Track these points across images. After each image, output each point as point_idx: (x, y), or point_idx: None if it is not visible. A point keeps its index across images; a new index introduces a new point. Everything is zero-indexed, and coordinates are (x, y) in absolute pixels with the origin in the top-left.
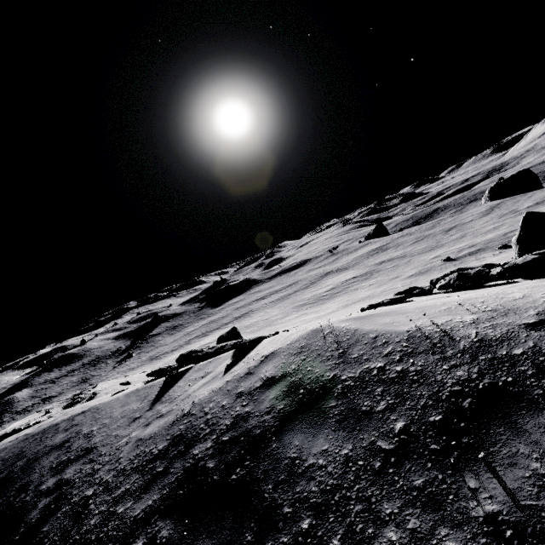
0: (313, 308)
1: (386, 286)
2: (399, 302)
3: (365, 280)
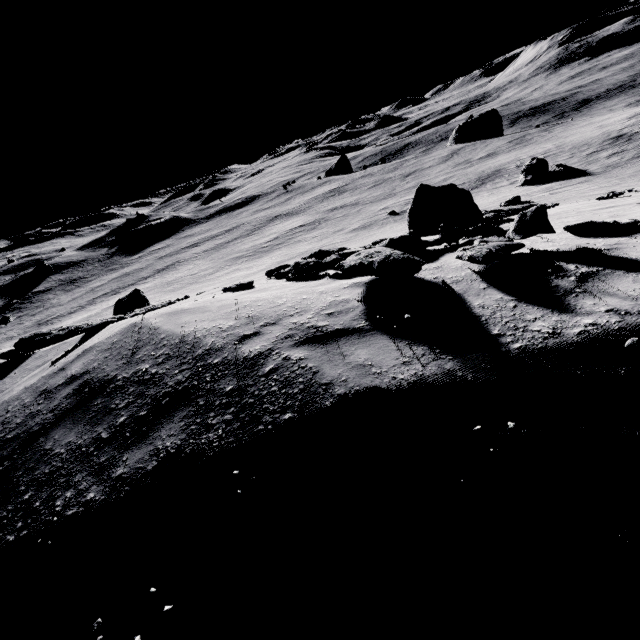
0: (248, 263)
1: (327, 240)
2: (246, 288)
3: (311, 231)
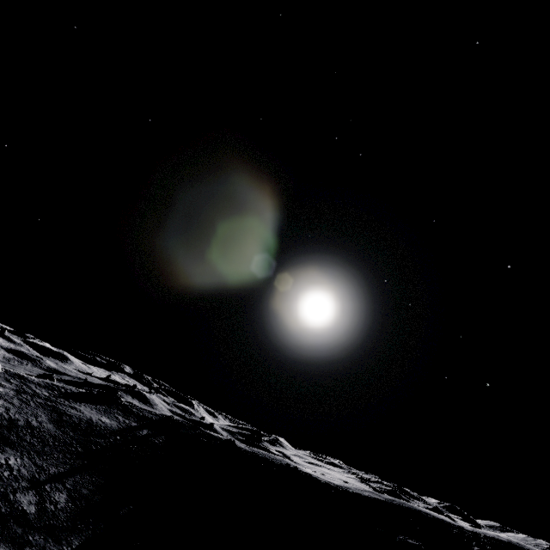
0: None
1: None
2: None
3: None
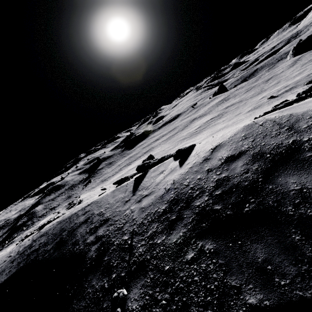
0: (191, 139)
1: (234, 119)
2: (290, 105)
3: (219, 119)
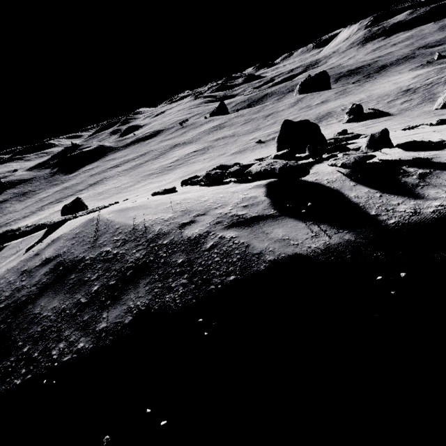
0: (158, 178)
1: (214, 161)
2: (170, 192)
3: (202, 155)
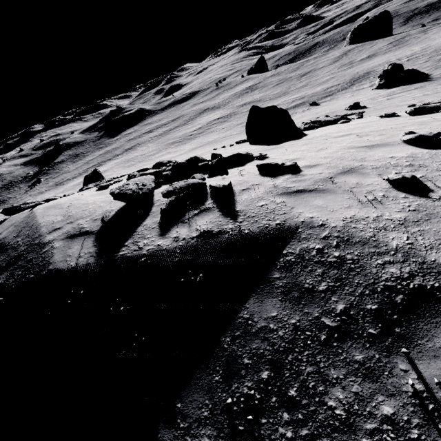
0: (177, 148)
1: (229, 132)
2: (105, 188)
3: (223, 123)
